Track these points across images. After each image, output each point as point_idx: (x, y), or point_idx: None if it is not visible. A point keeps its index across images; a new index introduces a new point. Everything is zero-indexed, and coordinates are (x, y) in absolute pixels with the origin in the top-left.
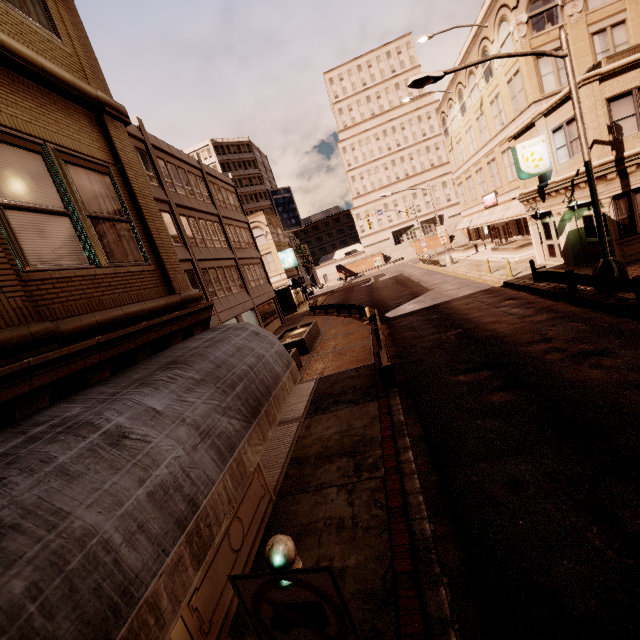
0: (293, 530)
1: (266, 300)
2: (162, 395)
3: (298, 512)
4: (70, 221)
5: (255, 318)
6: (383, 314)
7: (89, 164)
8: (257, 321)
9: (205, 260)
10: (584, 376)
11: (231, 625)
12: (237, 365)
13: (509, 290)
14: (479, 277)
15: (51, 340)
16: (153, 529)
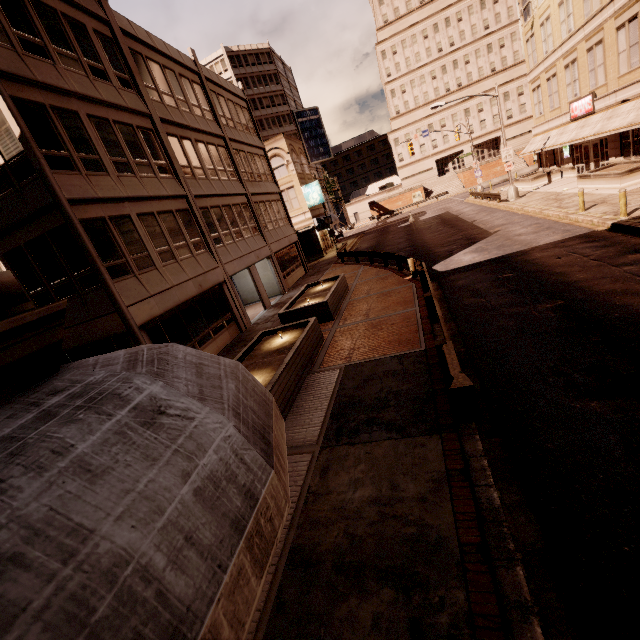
0: None
1: (286, 245)
2: None
3: None
4: None
5: (272, 268)
6: (430, 266)
7: None
8: (275, 271)
9: (206, 196)
10: None
11: None
12: None
13: (627, 237)
14: (565, 216)
15: None
16: None
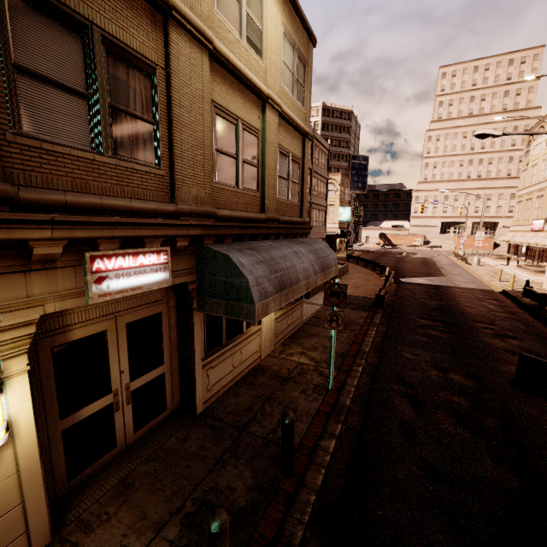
0: (309, 333)
1: (318, 238)
2: (303, 249)
3: (312, 330)
4: (287, 182)
5: None
6: (398, 278)
7: (296, 159)
8: None
9: None
10: (492, 341)
11: (281, 343)
12: (321, 253)
13: (501, 295)
14: (488, 281)
15: (278, 221)
16: (303, 275)
